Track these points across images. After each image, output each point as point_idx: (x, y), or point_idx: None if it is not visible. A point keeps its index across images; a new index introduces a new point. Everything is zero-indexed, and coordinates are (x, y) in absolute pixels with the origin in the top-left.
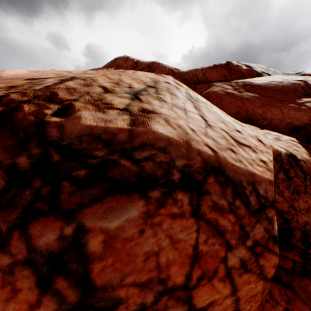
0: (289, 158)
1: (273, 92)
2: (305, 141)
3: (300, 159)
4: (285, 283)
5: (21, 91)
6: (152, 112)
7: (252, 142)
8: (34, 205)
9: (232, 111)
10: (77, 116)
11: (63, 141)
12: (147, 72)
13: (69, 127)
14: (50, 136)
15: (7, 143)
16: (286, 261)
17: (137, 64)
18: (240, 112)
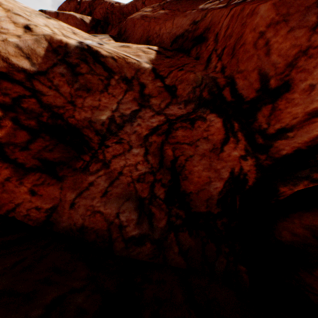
0: (84, 53)
1: (186, 3)
2: (172, 49)
3: (107, 56)
4: (59, 176)
5: None
6: None
7: (2, 25)
8: None
9: (139, 36)
10: None
11: None
12: (89, 12)
13: None
14: None
15: None
16: (80, 162)
17: (80, 5)
18: (144, 34)
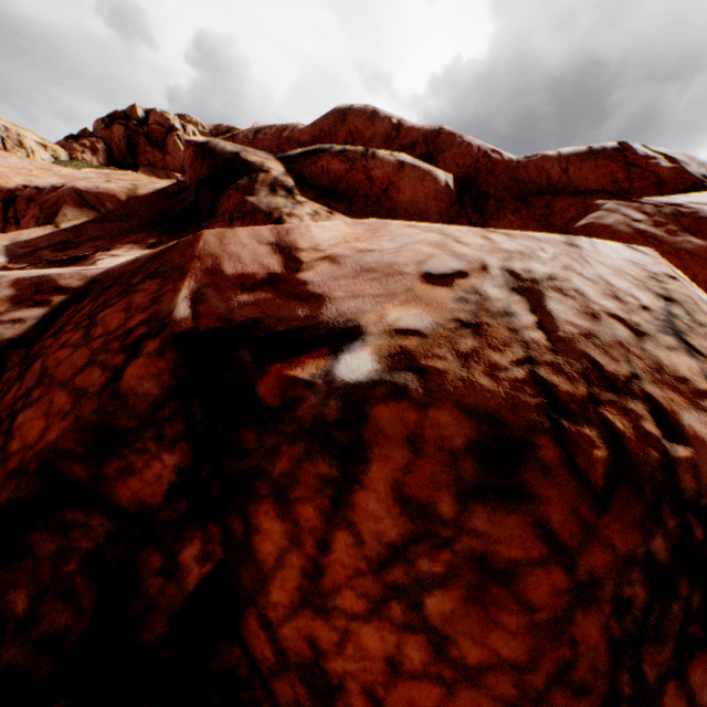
0: None
1: None
2: None
3: None
4: None
5: (533, 356)
6: None
7: None
8: (686, 630)
9: None
10: (692, 433)
11: (701, 497)
12: (425, 153)
13: (704, 466)
14: (683, 489)
15: (632, 512)
16: None
17: (398, 132)
18: None
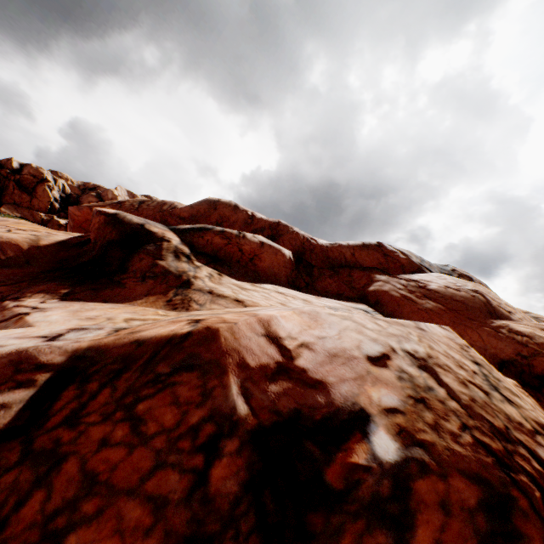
0: None
1: (456, 303)
2: (522, 383)
3: None
4: None
5: (464, 422)
6: (543, 425)
7: None
8: None
9: None
10: None
11: None
12: (271, 235)
13: None
14: None
15: None
16: None
17: (252, 220)
18: None
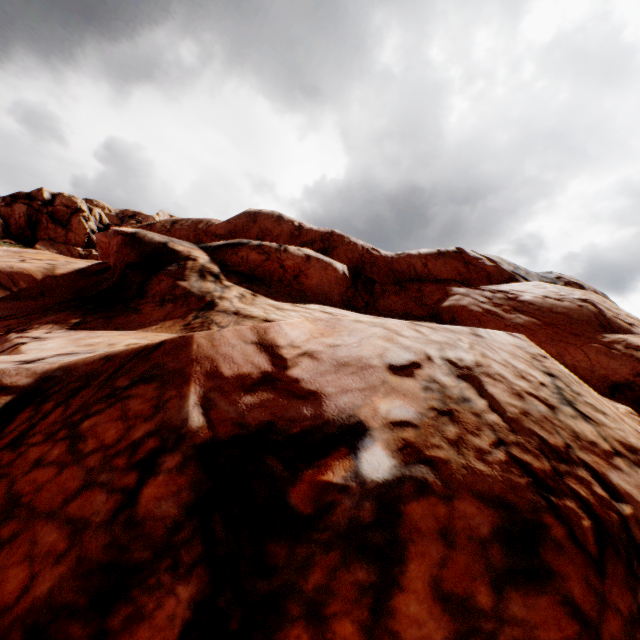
0: None
1: (556, 316)
2: None
3: None
4: None
5: (501, 437)
6: (632, 447)
7: None
8: None
9: None
10: (623, 491)
11: None
12: (323, 248)
13: None
14: (638, 542)
15: (619, 572)
16: None
17: (300, 232)
18: None
